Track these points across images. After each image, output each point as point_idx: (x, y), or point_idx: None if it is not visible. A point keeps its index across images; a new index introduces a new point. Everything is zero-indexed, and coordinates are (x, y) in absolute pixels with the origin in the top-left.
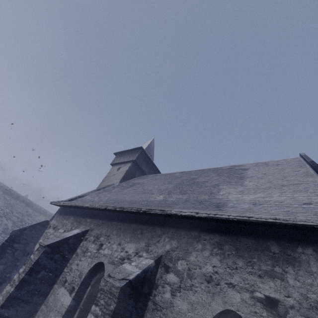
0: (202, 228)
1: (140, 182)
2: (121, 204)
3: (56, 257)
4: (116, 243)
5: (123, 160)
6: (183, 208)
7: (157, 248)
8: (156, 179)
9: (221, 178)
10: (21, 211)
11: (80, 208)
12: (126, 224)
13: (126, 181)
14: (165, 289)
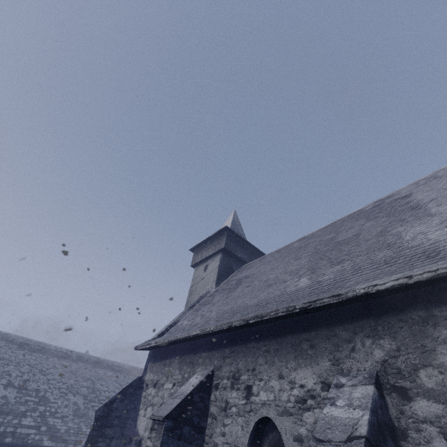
0: (427, 301)
1: (246, 274)
2: (249, 313)
3: (185, 432)
4: (274, 377)
5: (208, 253)
6: (367, 280)
7: (357, 362)
8: (269, 261)
9: (380, 221)
10: (89, 376)
11: (184, 341)
12: (274, 341)
13: (224, 281)
14: (426, 434)
